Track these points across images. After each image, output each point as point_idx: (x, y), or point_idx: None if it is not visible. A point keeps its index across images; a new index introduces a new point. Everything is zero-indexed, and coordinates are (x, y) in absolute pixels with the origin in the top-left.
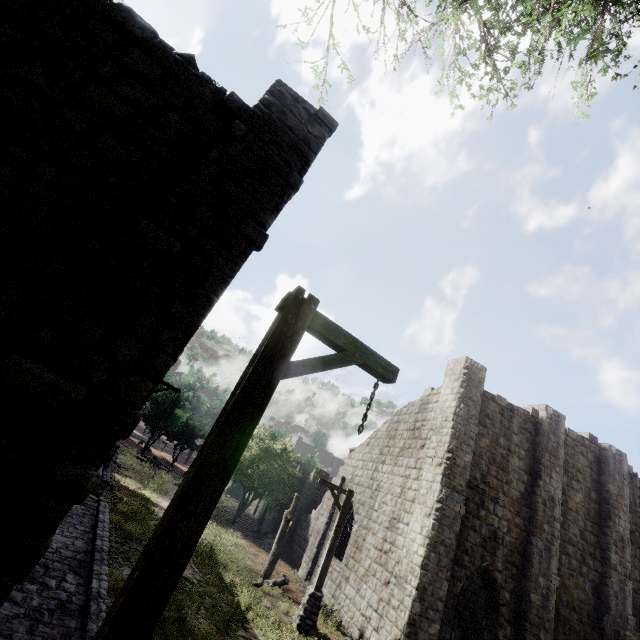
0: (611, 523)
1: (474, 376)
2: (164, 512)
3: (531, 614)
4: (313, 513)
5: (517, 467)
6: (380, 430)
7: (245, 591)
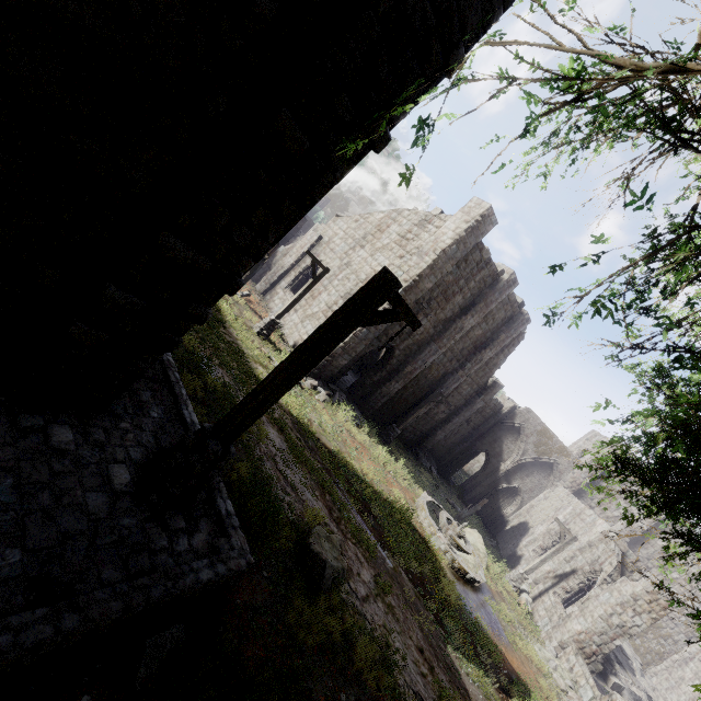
0: (483, 351)
1: (482, 226)
2: (272, 372)
3: (402, 373)
4: (282, 248)
5: (457, 302)
6: (374, 216)
7: (225, 303)
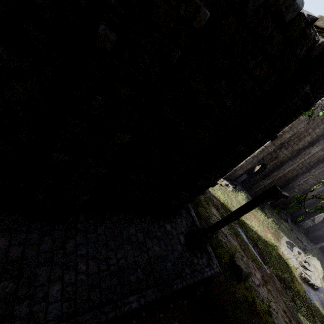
0: None
1: None
2: (228, 214)
3: (271, 176)
4: None
5: (306, 140)
6: None
7: None
